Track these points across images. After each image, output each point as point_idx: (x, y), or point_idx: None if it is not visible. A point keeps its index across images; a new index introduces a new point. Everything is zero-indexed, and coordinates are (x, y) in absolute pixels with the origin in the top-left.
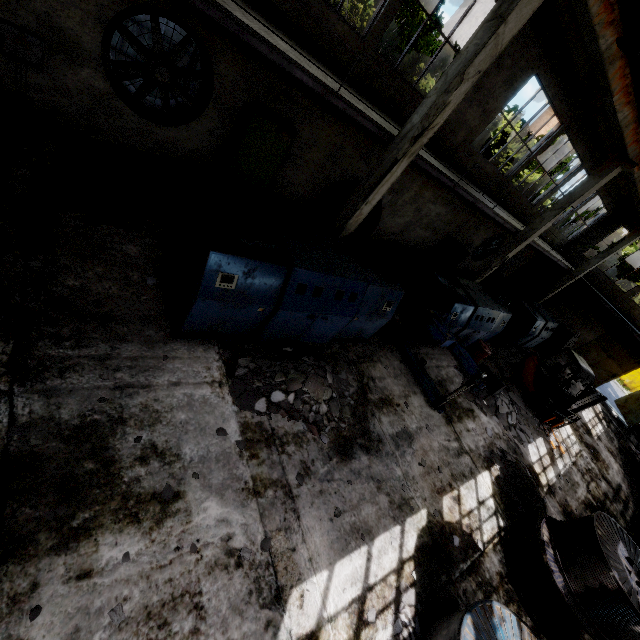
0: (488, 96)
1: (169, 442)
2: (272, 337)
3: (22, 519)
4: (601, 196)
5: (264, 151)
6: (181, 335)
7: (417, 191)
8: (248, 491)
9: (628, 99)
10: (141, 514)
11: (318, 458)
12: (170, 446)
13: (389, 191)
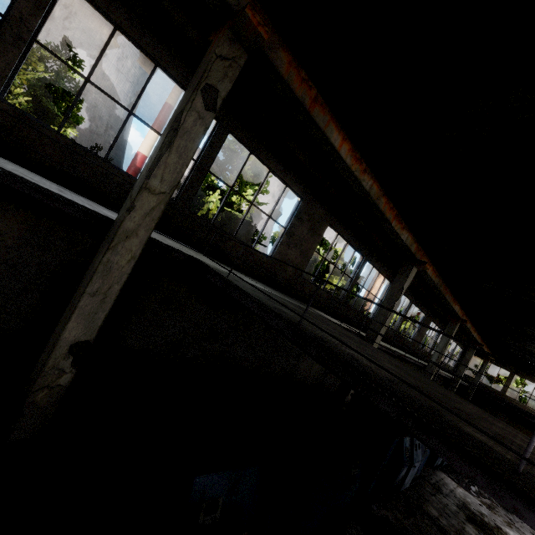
0: (422, 331)
1: (478, 509)
2: (444, 463)
3: (489, 533)
4: (458, 345)
5: None
6: (433, 468)
7: None
8: (508, 526)
9: (475, 331)
10: (502, 533)
11: (505, 513)
12: (480, 511)
13: None
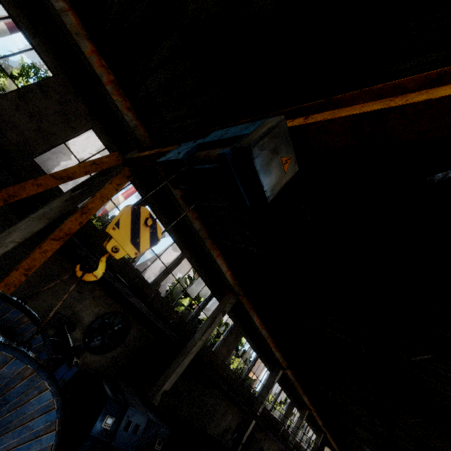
0: (287, 414)
1: None
2: None
3: None
4: (315, 433)
5: (251, 446)
6: None
7: (273, 447)
8: None
9: (320, 420)
10: None
11: None
12: None
13: (267, 449)
